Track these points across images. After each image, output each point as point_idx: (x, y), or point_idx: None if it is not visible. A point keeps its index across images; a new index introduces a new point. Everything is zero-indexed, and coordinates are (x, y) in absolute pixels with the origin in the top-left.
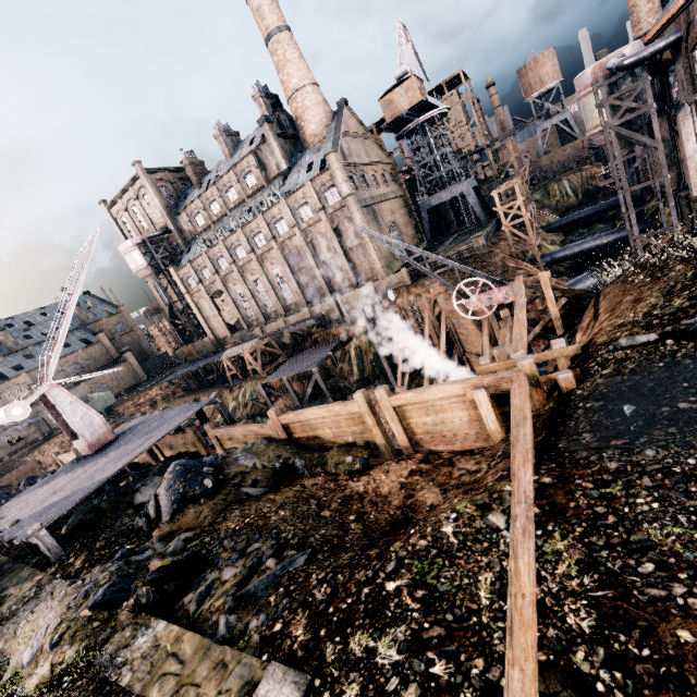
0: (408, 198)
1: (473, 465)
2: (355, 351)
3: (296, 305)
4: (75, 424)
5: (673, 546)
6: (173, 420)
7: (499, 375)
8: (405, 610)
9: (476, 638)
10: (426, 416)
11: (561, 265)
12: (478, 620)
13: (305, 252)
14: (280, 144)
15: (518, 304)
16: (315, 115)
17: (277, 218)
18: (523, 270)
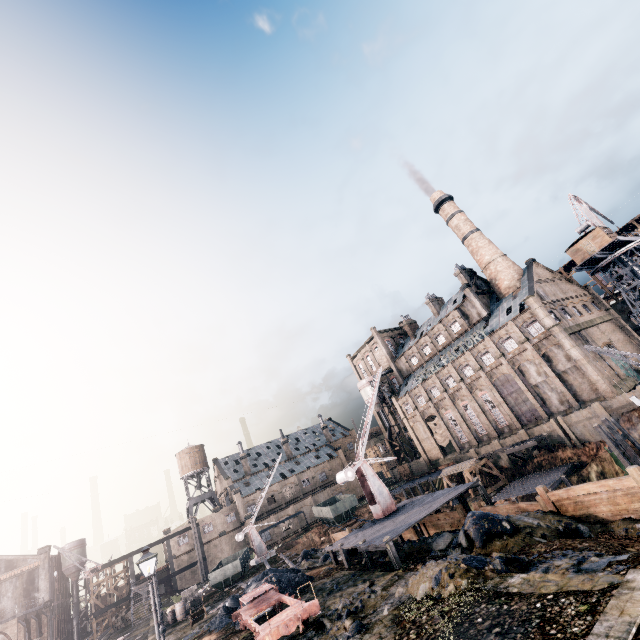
0: (621, 320)
1: None
2: (595, 476)
3: (509, 428)
4: (375, 491)
5: None
6: (447, 494)
7: None
8: None
9: None
10: None
11: None
12: None
13: (513, 377)
14: (479, 299)
15: None
16: (507, 275)
17: (482, 352)
18: None
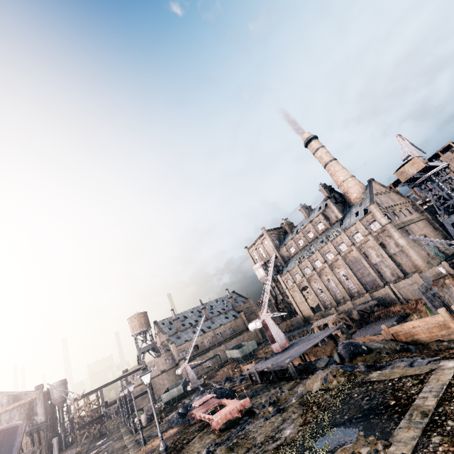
0: (431, 219)
1: None
2: None
3: (358, 293)
4: (274, 335)
5: None
6: (323, 334)
7: None
8: None
9: None
10: None
11: None
12: None
13: (360, 259)
14: (336, 206)
15: None
16: (355, 190)
17: (339, 242)
18: None
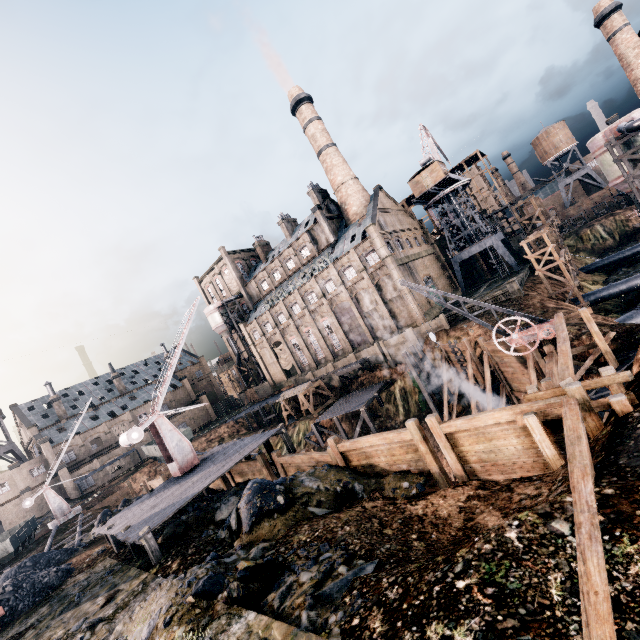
0: (440, 255)
1: (532, 490)
2: (400, 392)
3: (343, 351)
4: (172, 448)
5: None
6: (247, 447)
7: (547, 401)
8: (477, 604)
9: (551, 629)
10: (478, 443)
11: (608, 303)
12: (552, 613)
13: (350, 305)
14: (328, 223)
15: (560, 338)
16: (356, 200)
17: (326, 279)
18: (564, 309)
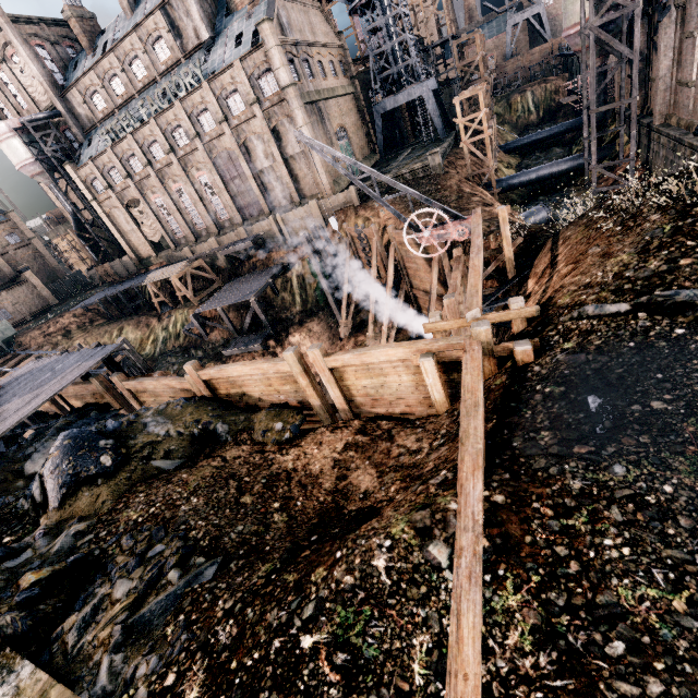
0: (361, 97)
1: (413, 442)
2: (298, 279)
3: (231, 222)
4: None
5: (648, 617)
6: (69, 372)
7: (450, 340)
8: (321, 683)
9: None
10: (366, 379)
11: (515, 192)
12: None
13: (238, 157)
14: None
15: (475, 246)
16: None
17: (200, 108)
18: (478, 197)
